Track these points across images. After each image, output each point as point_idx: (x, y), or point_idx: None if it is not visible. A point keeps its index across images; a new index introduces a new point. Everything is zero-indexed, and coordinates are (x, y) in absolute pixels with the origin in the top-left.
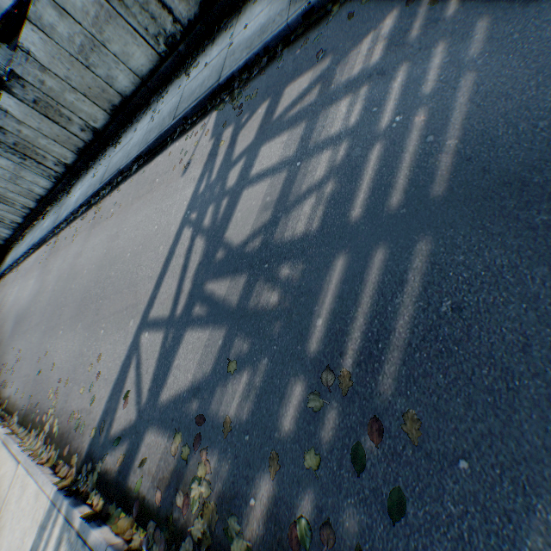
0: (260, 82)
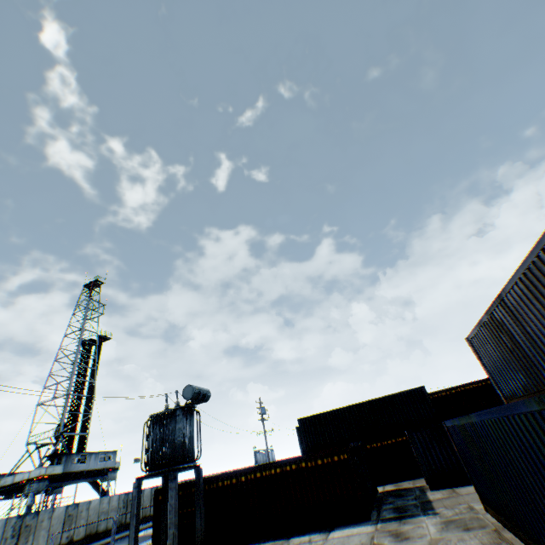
0: None
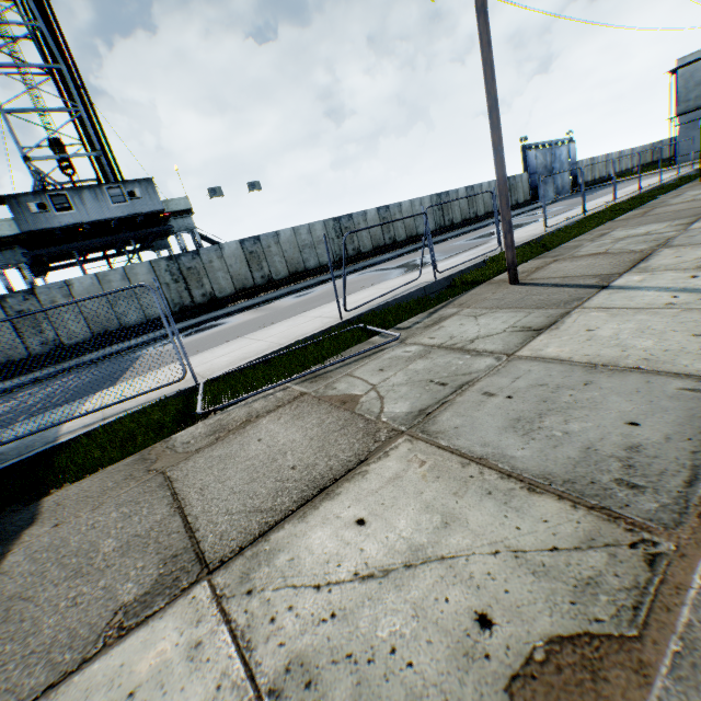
0: (1, 398)
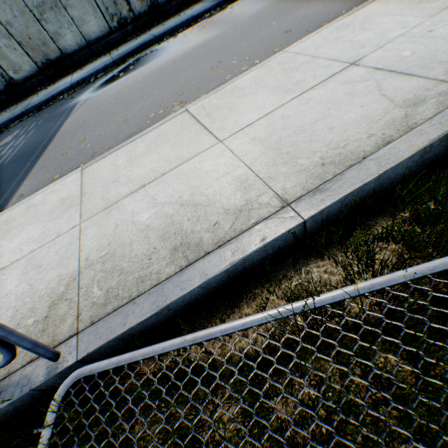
0: None
